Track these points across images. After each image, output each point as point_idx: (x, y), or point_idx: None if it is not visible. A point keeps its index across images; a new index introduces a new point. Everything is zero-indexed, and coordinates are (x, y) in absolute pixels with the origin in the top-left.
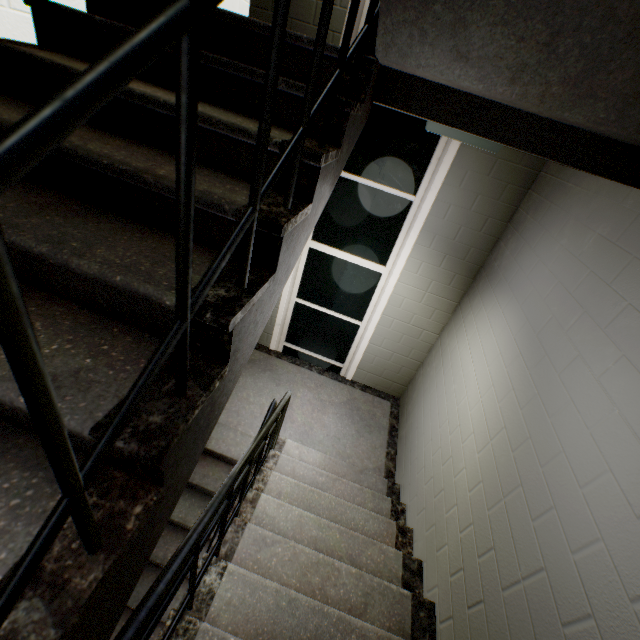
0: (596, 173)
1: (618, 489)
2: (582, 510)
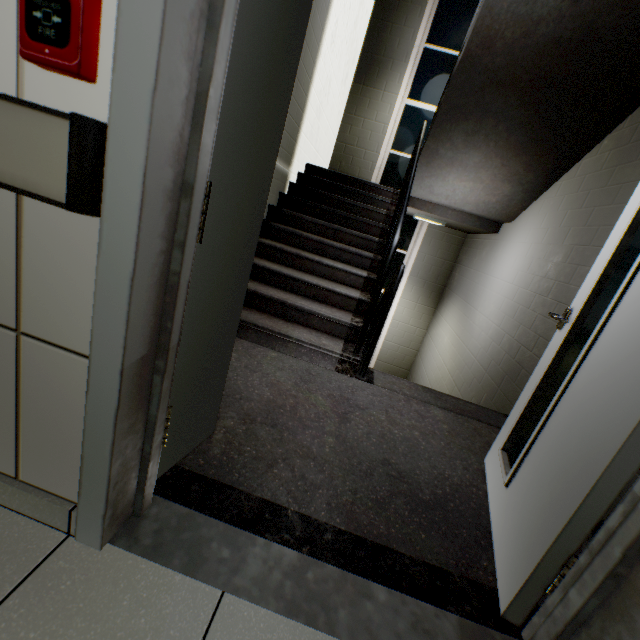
0: None
1: None
2: None
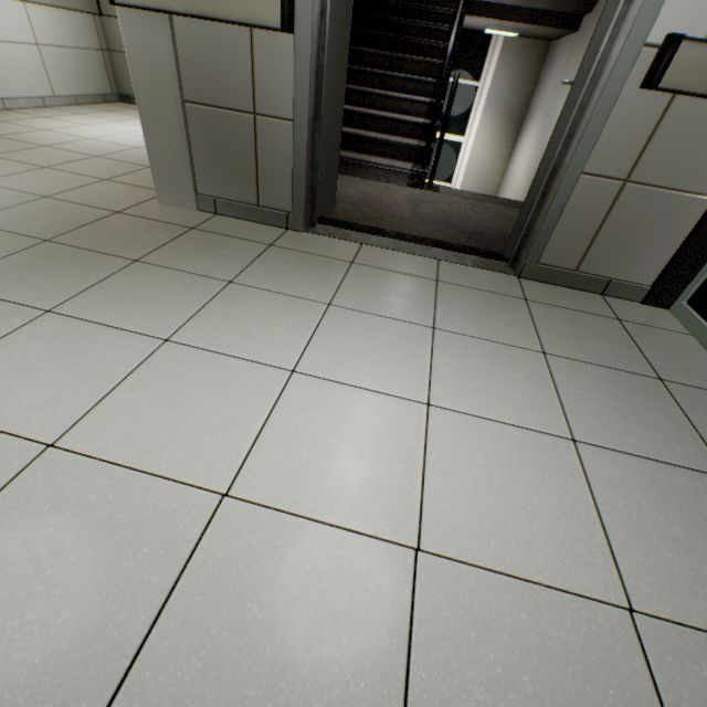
0: (555, 28)
1: None
2: None
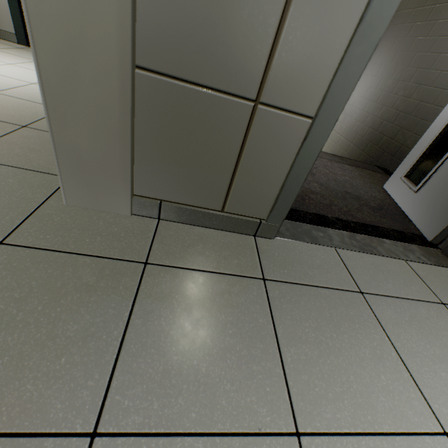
0: None
1: (359, 98)
2: (352, 109)
